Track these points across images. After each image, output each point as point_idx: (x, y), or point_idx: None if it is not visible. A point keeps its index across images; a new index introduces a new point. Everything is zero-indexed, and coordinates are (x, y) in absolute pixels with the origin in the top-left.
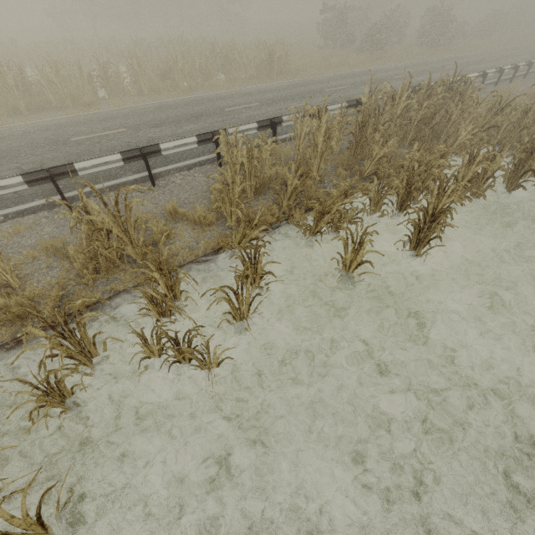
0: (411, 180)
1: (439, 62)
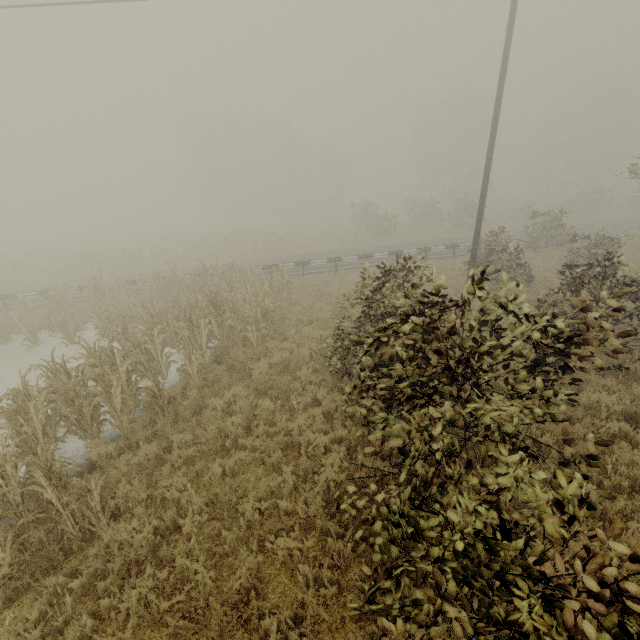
0: (110, 313)
1: (414, 243)
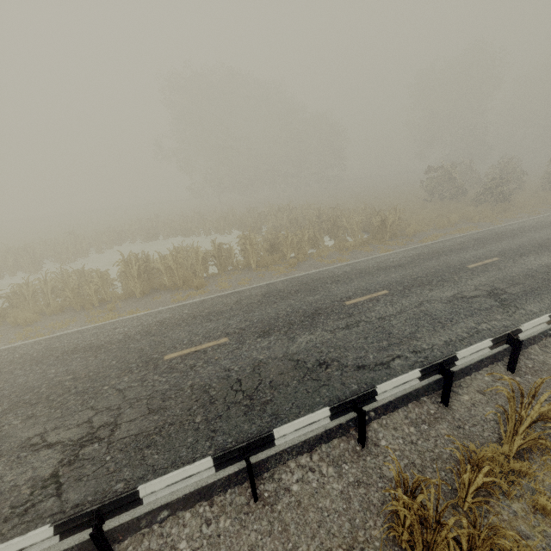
0: None
1: None
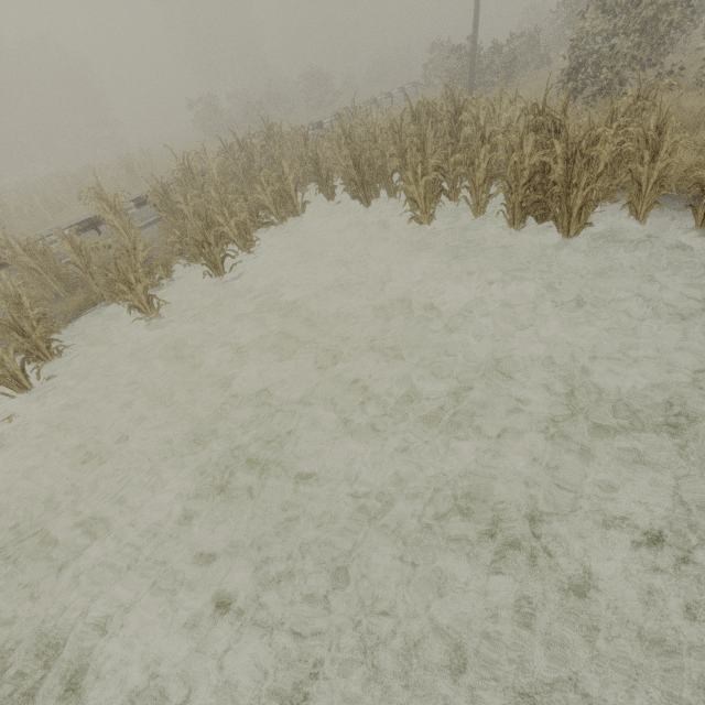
0: (212, 221)
1: (321, 118)
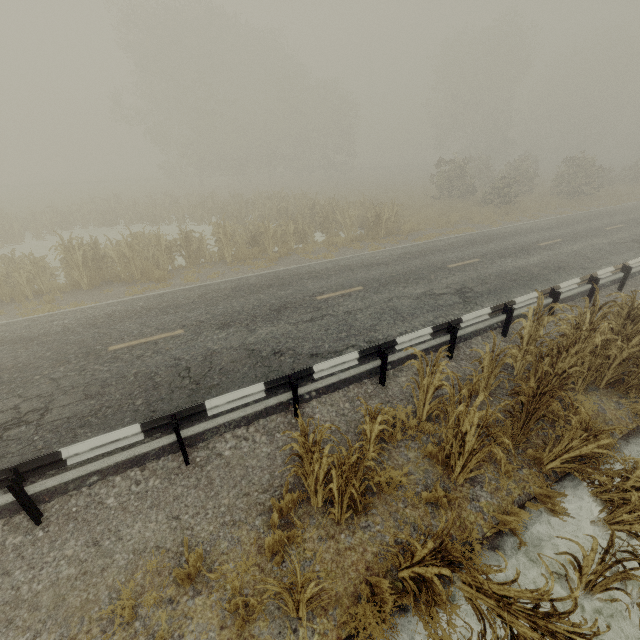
0: None
1: (592, 219)
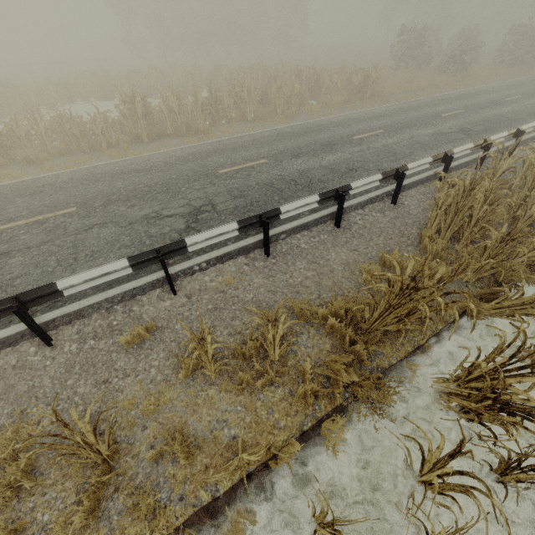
0: None
1: None
